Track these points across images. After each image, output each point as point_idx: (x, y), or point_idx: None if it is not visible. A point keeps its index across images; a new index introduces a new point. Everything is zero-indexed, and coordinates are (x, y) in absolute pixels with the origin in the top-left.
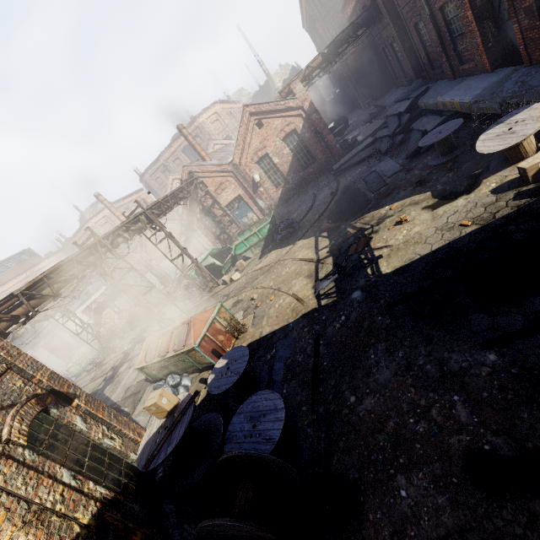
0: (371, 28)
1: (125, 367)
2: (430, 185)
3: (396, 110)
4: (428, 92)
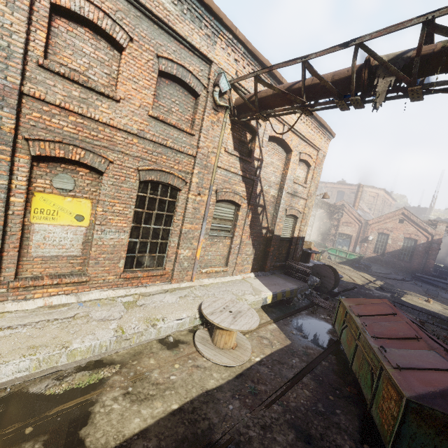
0: None
1: None
2: None
3: None
4: None
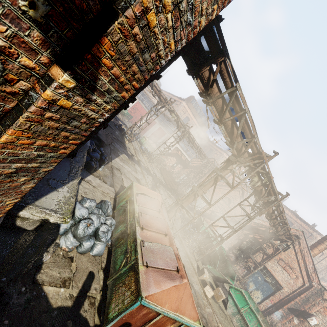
0: None
1: (138, 168)
2: None
3: None
4: None
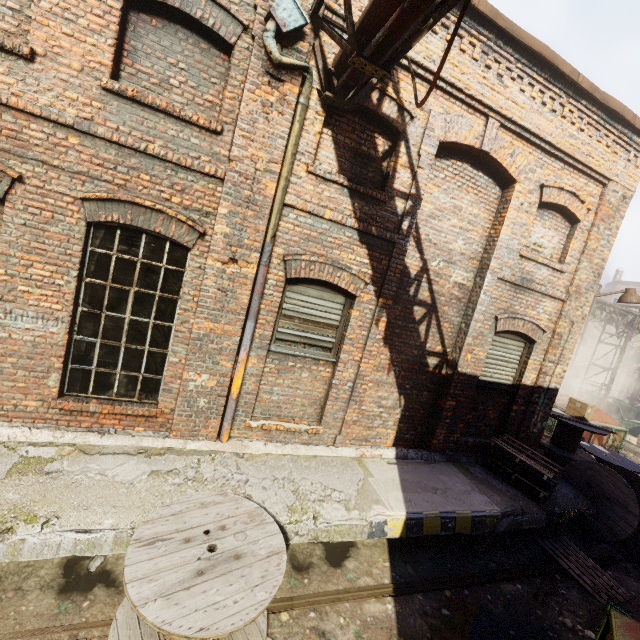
0: None
1: None
2: None
3: None
4: None
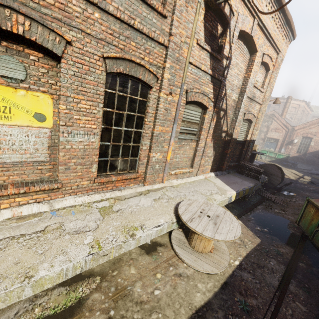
0: None
1: None
2: None
3: None
4: None
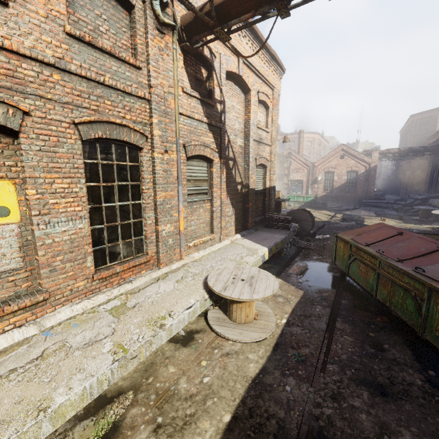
0: (435, 156)
1: None
2: (405, 221)
3: (416, 197)
4: (438, 198)
